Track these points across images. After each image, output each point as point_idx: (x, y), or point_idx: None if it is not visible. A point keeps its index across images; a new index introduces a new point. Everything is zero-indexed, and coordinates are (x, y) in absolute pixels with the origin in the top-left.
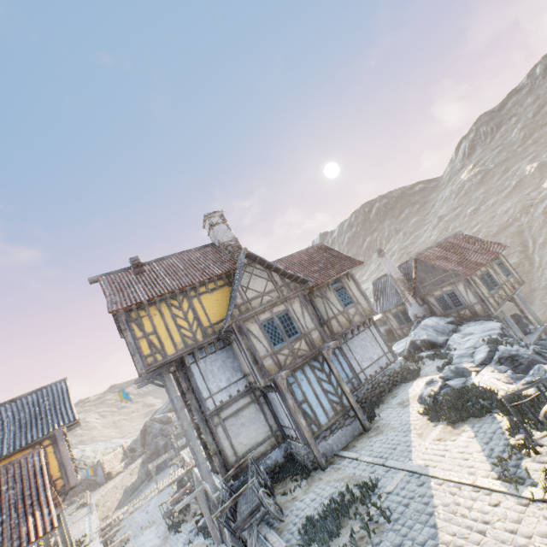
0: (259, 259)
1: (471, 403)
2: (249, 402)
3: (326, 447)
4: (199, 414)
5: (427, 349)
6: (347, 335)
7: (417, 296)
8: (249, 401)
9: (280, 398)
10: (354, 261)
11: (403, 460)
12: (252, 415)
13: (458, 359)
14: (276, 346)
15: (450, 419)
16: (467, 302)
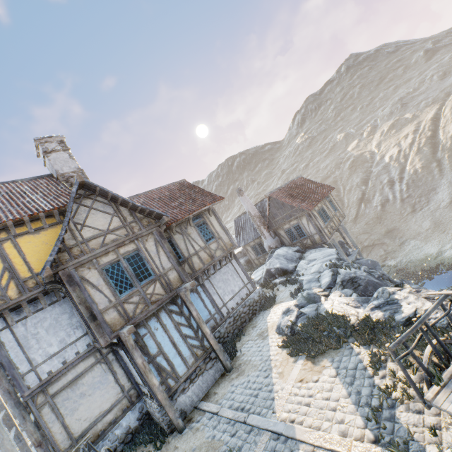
0: (100, 189)
1: (327, 333)
2: (92, 365)
3: (185, 401)
4: (13, 398)
5: (280, 276)
6: (209, 271)
7: (271, 229)
8: (93, 362)
9: (128, 356)
10: (215, 197)
11: (266, 413)
12: (97, 379)
13: (308, 284)
14: (123, 294)
15: (310, 353)
16: (309, 233)
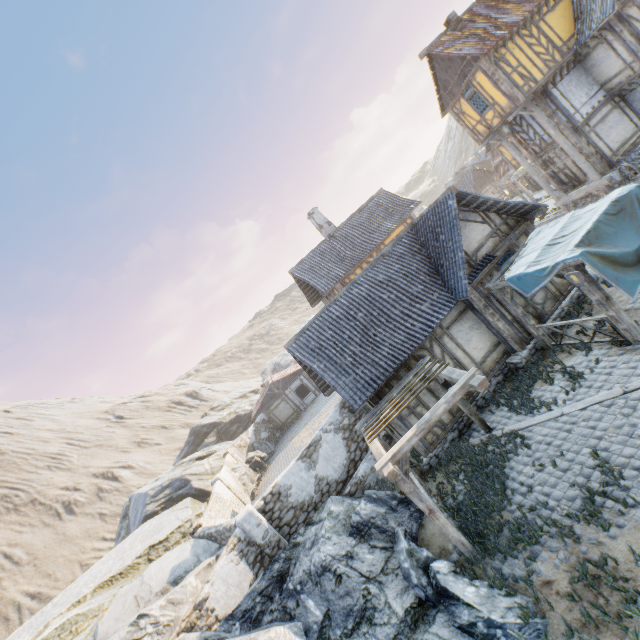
0: None
1: None
2: (610, 110)
3: None
4: (569, 130)
5: None
6: None
7: None
8: (611, 108)
9: None
10: None
11: None
12: (616, 119)
13: None
14: None
15: None
16: None
